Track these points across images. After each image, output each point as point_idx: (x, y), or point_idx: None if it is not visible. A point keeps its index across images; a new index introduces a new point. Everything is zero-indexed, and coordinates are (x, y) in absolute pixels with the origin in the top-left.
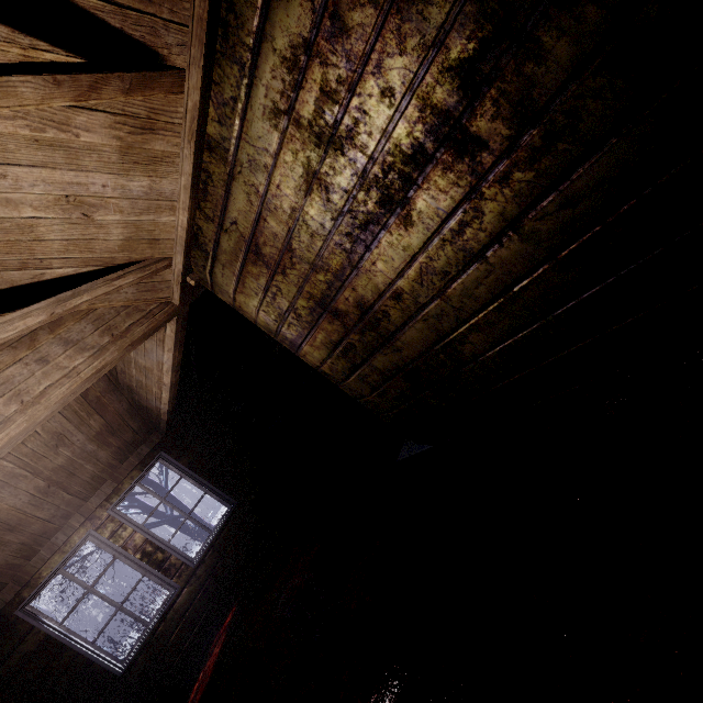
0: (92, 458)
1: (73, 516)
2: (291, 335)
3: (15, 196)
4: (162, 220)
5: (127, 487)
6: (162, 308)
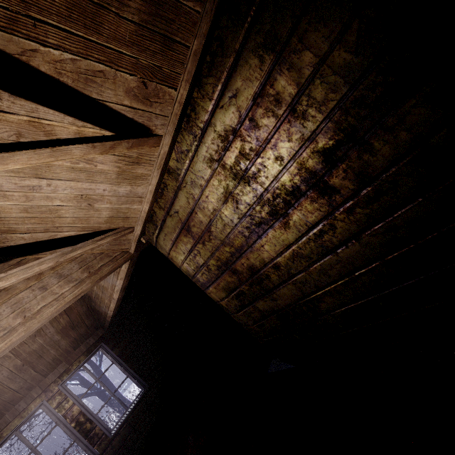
0: (56, 345)
1: (34, 388)
2: (203, 280)
3: (53, 194)
4: (133, 207)
5: (75, 368)
6: (122, 255)
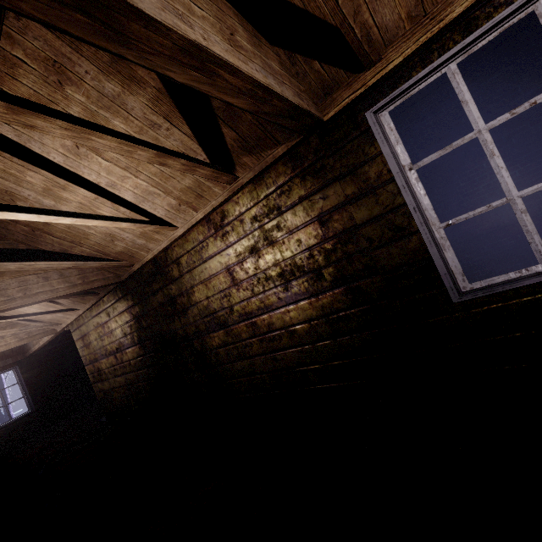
0: None
1: None
2: (84, 362)
3: (28, 310)
4: (64, 319)
5: None
6: (52, 331)
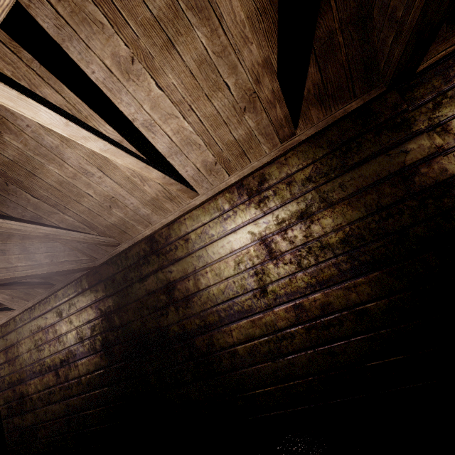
0: None
1: None
2: None
3: None
4: None
5: None
6: None
